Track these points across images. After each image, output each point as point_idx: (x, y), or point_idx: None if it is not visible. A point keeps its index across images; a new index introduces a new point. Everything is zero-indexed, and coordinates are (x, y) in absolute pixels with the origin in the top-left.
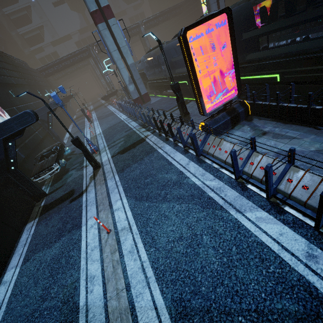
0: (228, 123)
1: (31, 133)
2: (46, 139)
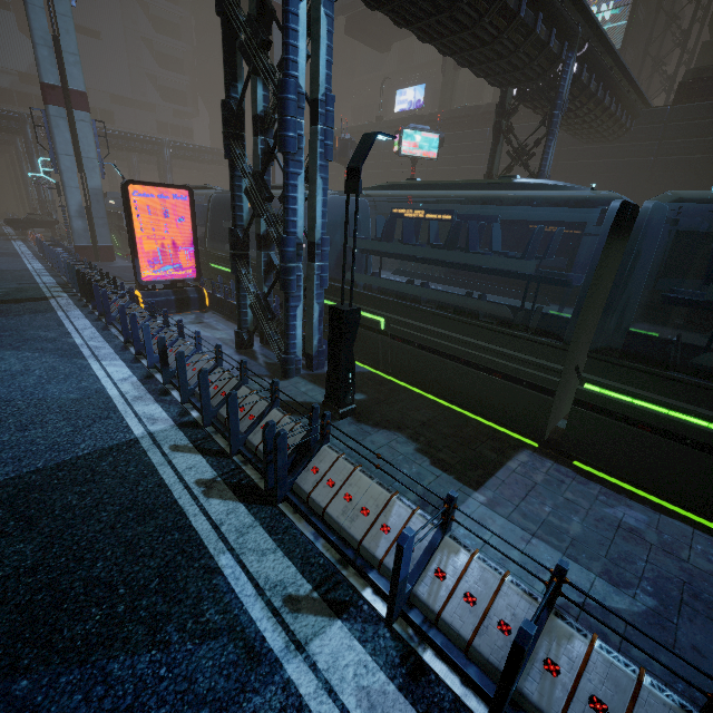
0: (172, 304)
1: None
2: None
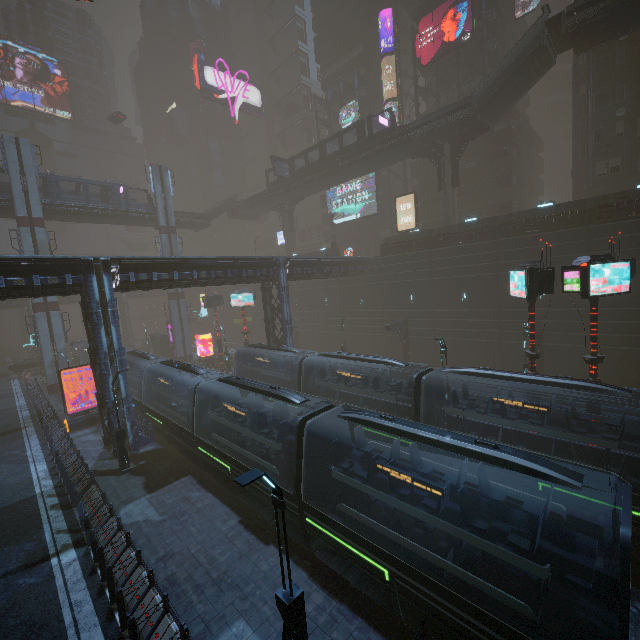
0: (85, 423)
1: None
2: None
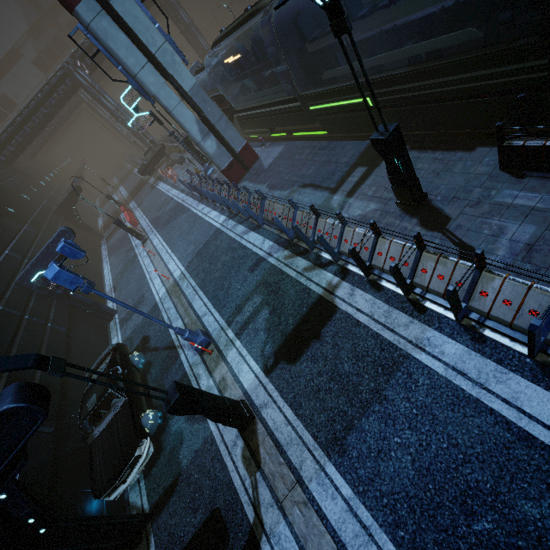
0: None
1: (38, 340)
2: (74, 323)
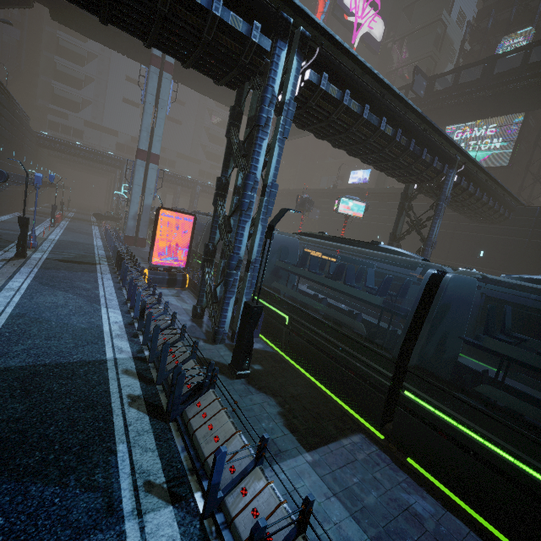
0: (165, 281)
1: None
2: None
